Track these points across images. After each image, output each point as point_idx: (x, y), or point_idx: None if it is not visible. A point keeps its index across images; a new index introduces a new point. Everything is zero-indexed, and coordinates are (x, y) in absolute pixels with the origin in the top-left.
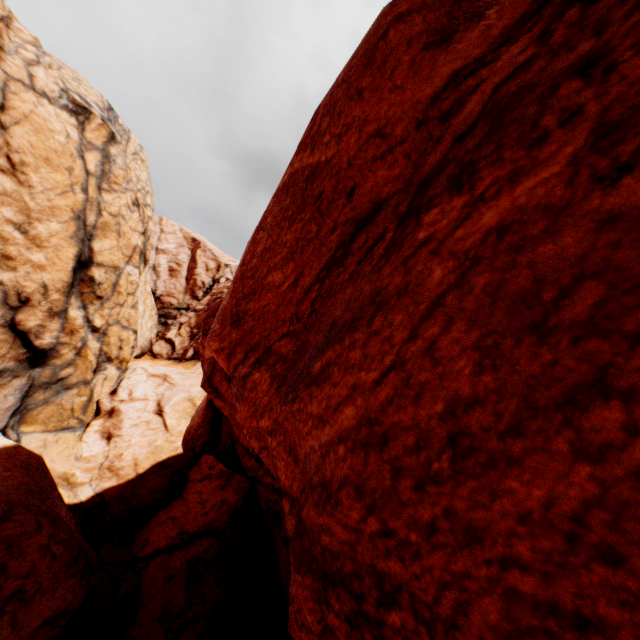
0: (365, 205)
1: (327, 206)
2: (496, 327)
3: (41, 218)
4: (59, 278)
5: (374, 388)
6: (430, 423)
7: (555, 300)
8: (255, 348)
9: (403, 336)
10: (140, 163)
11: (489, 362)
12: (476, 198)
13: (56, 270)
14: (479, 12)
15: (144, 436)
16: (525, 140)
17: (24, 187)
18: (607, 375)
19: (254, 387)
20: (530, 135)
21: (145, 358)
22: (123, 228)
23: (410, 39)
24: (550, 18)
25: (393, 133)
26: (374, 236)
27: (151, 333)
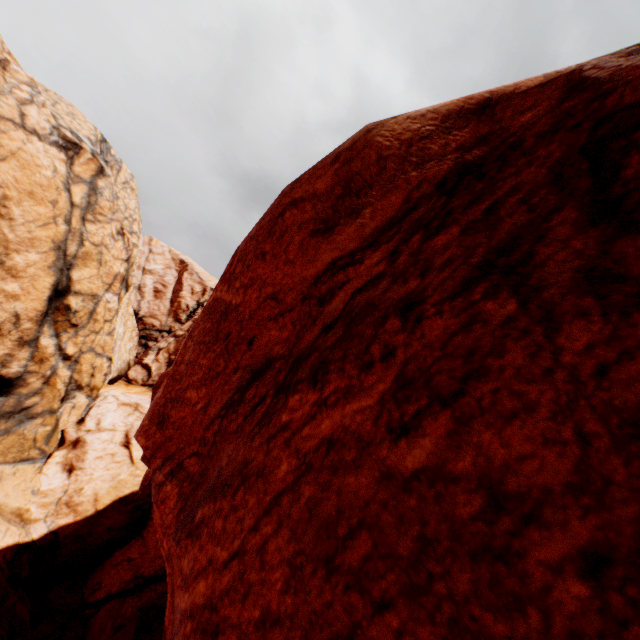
0: (261, 356)
1: (233, 347)
2: (306, 547)
3: (19, 249)
4: (33, 307)
5: (222, 569)
6: (249, 627)
7: (345, 537)
8: (171, 457)
9: (250, 523)
10: (130, 191)
11: (294, 582)
12: (323, 400)
13: (30, 299)
14: (358, 209)
15: (108, 469)
16: (360, 359)
17: (4, 220)
18: (356, 634)
19: (165, 499)
20: (363, 356)
21: (119, 383)
22: (105, 257)
23: (301, 223)
24: (404, 235)
25: (285, 299)
26: (260, 394)
27: (130, 355)
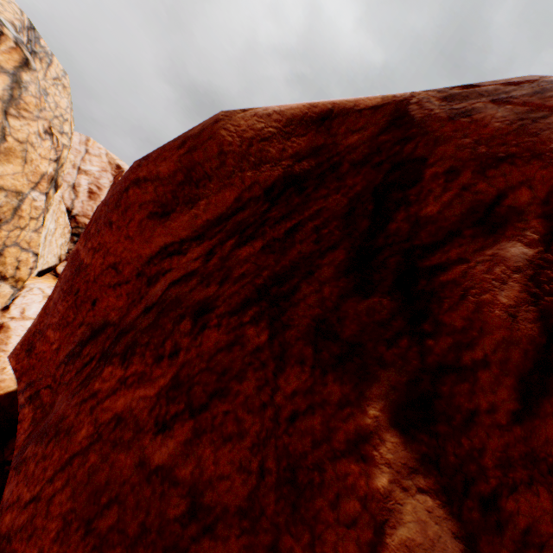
0: (101, 317)
1: (81, 303)
2: (78, 506)
3: None
4: None
5: (23, 508)
6: None
7: (105, 506)
8: (33, 384)
9: (50, 474)
10: (61, 89)
11: (63, 535)
12: (125, 378)
13: None
14: (195, 199)
15: None
16: (157, 350)
17: None
18: None
19: (22, 420)
20: (160, 348)
21: (47, 277)
22: (31, 155)
23: (142, 203)
24: (224, 235)
25: (124, 271)
26: (92, 354)
27: (61, 250)
